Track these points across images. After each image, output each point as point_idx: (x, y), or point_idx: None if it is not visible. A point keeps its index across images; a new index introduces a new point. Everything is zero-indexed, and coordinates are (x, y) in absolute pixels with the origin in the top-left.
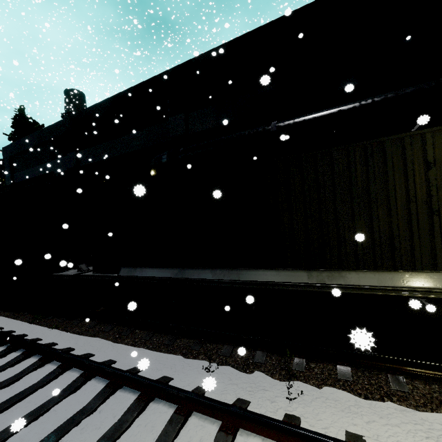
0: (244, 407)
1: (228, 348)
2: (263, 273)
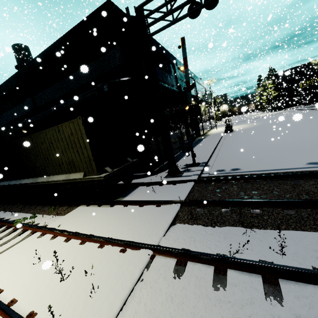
0: (0, 218)
1: (23, 206)
2: (25, 180)
